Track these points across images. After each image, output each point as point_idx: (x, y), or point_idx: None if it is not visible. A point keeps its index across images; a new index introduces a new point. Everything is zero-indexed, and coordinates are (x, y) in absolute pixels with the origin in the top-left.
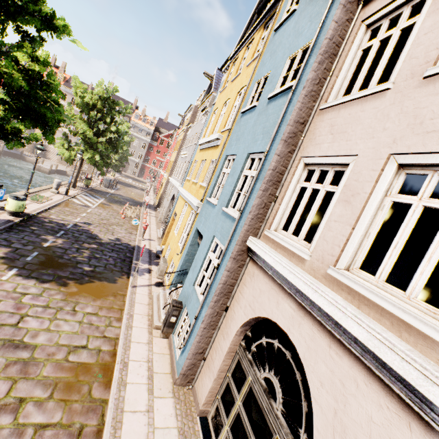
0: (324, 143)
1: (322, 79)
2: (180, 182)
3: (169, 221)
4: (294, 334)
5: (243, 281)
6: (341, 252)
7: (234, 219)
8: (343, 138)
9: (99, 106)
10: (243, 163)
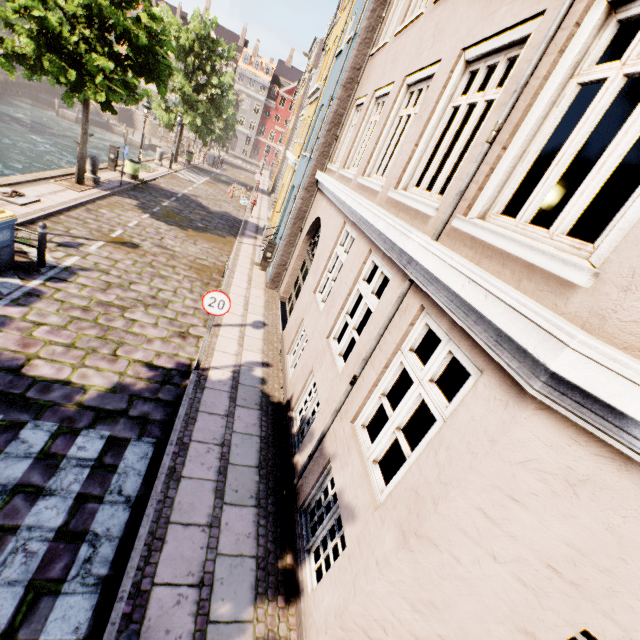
0: (363, 86)
1: (376, 27)
2: None
3: None
4: (322, 215)
5: (312, 208)
6: (347, 159)
7: (310, 160)
8: (368, 82)
9: (196, 49)
10: (324, 111)
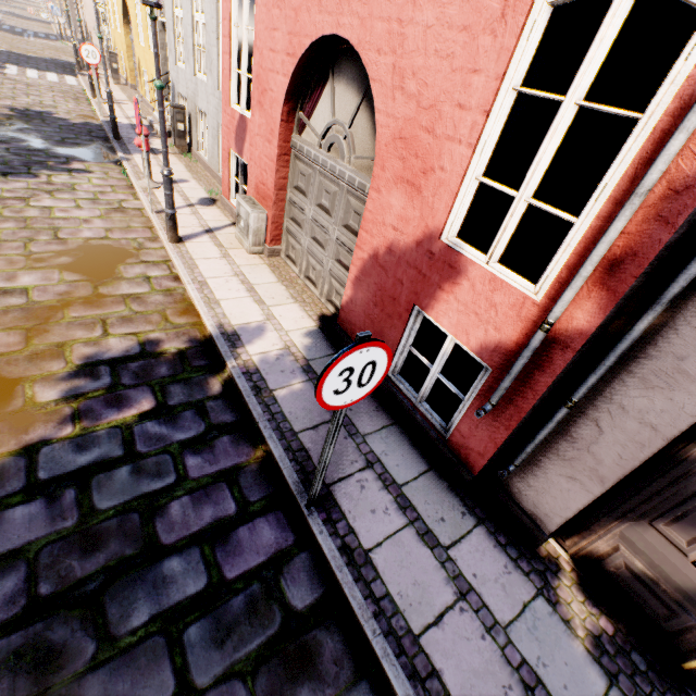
0: None
1: None
2: None
3: None
4: None
5: None
6: None
7: None
8: None
9: None
10: None
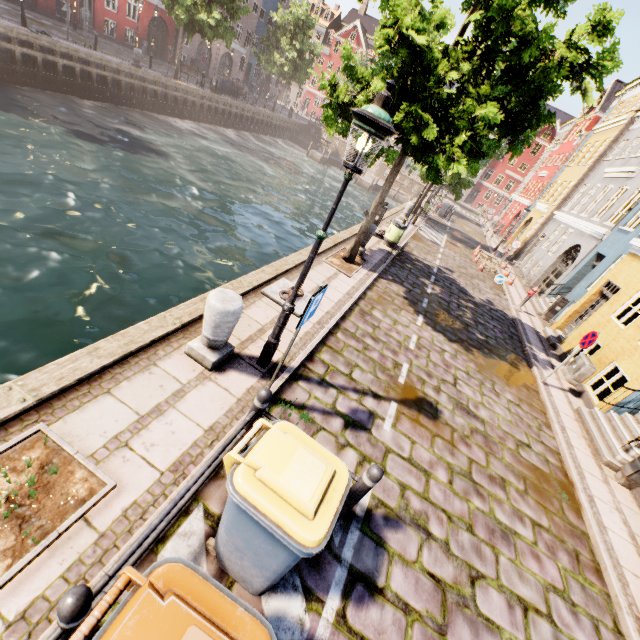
0: None
1: None
2: (600, 226)
3: (565, 292)
4: None
5: None
6: None
7: None
8: None
9: None
10: None
